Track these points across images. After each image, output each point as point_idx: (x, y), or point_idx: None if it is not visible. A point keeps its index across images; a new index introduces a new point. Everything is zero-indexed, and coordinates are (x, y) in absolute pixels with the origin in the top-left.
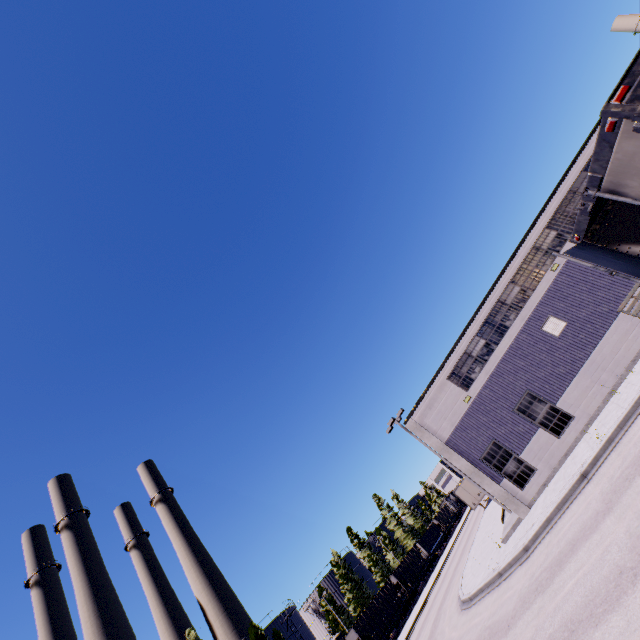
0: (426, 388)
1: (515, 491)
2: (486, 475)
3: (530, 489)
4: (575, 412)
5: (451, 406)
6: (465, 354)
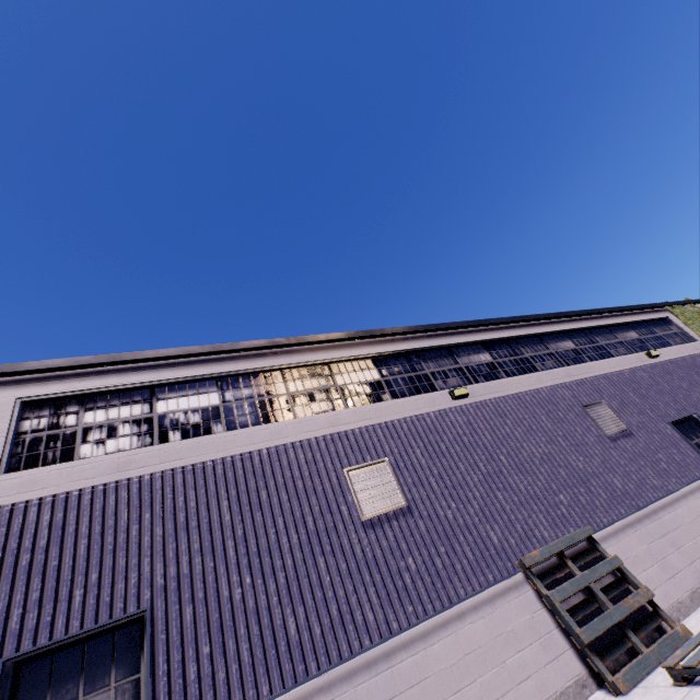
0: None
1: None
2: None
3: None
4: None
5: None
6: (147, 391)
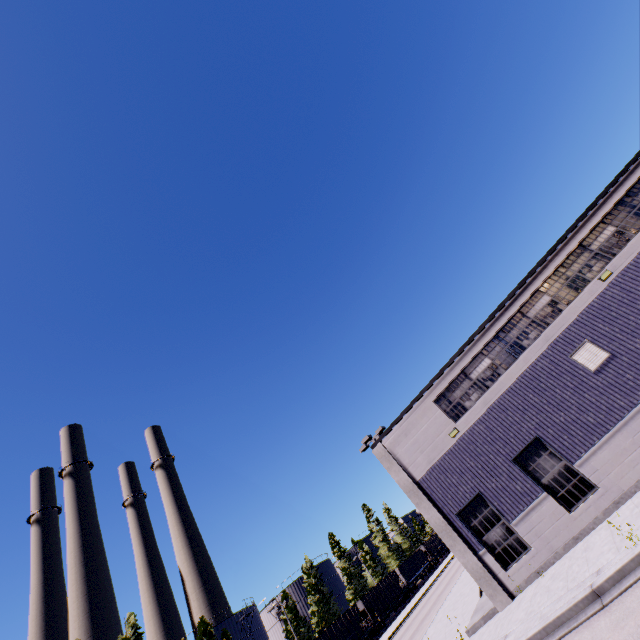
0: (405, 409)
1: (496, 570)
2: (461, 538)
3: (517, 572)
4: (601, 481)
5: (432, 437)
6: (462, 374)
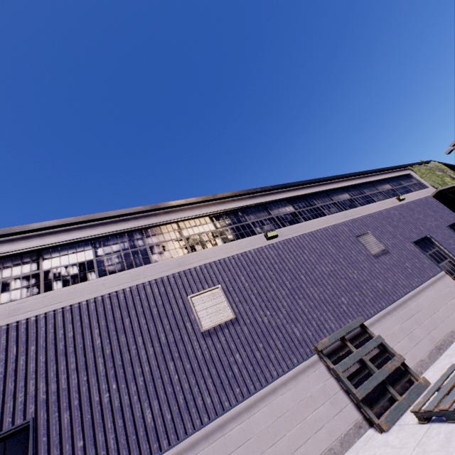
0: None
1: None
2: None
3: None
4: None
5: None
6: (34, 254)
